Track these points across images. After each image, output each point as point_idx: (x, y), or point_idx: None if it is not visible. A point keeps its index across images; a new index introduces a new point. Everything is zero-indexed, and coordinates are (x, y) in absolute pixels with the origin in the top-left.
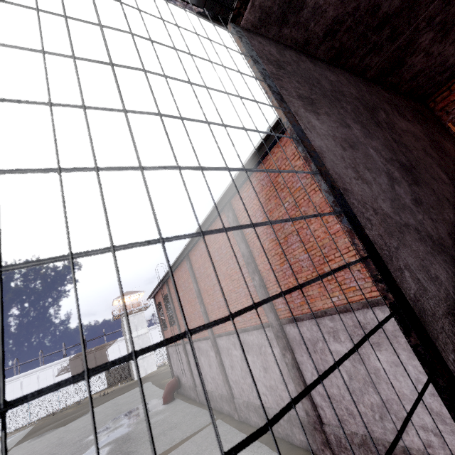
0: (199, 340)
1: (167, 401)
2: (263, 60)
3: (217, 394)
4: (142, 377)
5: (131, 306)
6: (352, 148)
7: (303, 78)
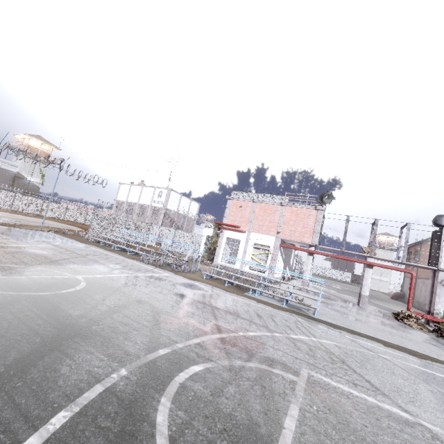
0: (425, 278)
1: (393, 298)
2: (433, 237)
3: (423, 303)
4: (375, 290)
5: (385, 243)
6: (439, 249)
7: (440, 239)
